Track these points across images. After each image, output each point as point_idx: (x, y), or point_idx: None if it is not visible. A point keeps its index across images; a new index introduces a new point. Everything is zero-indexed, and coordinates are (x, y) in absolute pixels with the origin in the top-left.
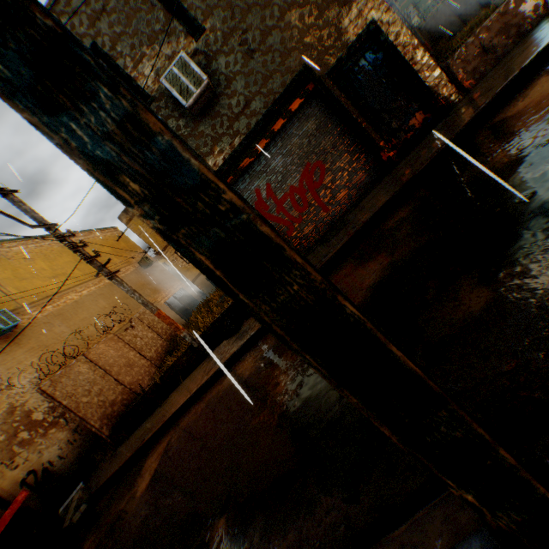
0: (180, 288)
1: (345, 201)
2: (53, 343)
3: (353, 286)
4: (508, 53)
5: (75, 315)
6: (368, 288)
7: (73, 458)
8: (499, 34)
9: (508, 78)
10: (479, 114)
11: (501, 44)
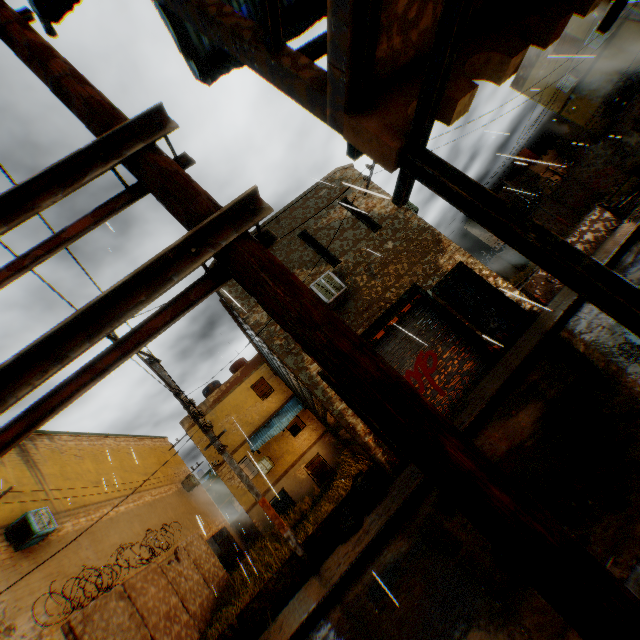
0: (222, 525)
1: (459, 386)
2: (74, 571)
3: (513, 430)
4: None
5: (106, 536)
6: (532, 423)
7: None
8: None
9: None
10: (566, 312)
11: None
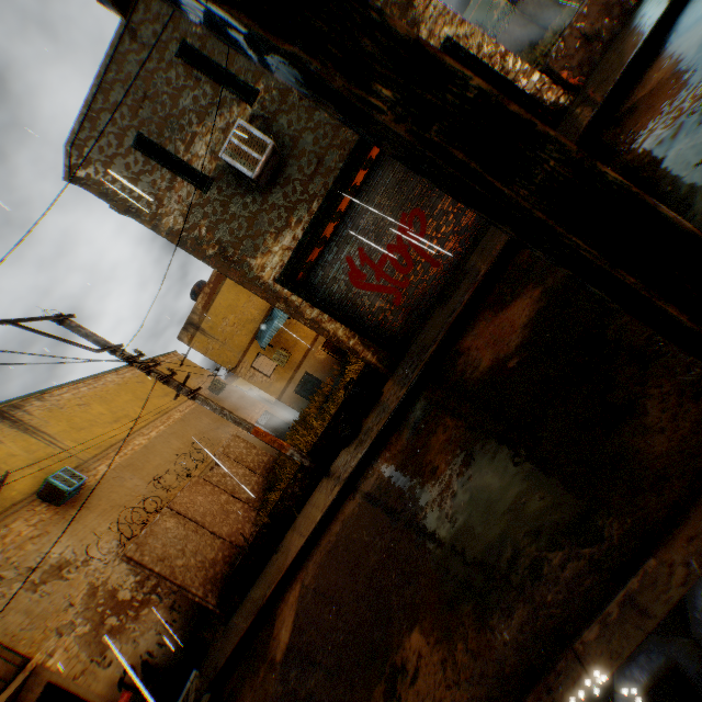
0: (263, 411)
1: (457, 249)
2: (127, 501)
3: (502, 333)
4: (616, 36)
5: (147, 463)
6: (523, 327)
7: (175, 643)
8: (600, 18)
9: (627, 58)
10: (603, 106)
11: (605, 28)
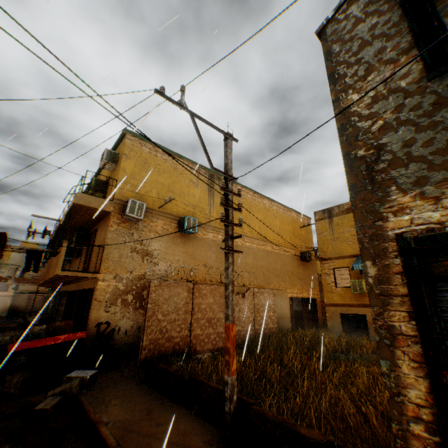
0: (313, 297)
1: None
2: (198, 259)
3: None
4: None
5: None
6: None
7: (128, 341)
8: None
9: None
10: None
11: None
